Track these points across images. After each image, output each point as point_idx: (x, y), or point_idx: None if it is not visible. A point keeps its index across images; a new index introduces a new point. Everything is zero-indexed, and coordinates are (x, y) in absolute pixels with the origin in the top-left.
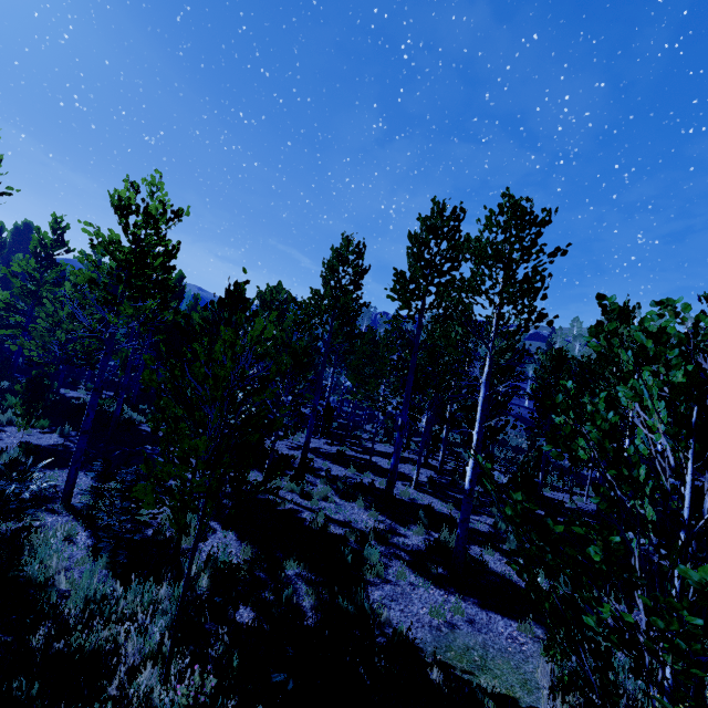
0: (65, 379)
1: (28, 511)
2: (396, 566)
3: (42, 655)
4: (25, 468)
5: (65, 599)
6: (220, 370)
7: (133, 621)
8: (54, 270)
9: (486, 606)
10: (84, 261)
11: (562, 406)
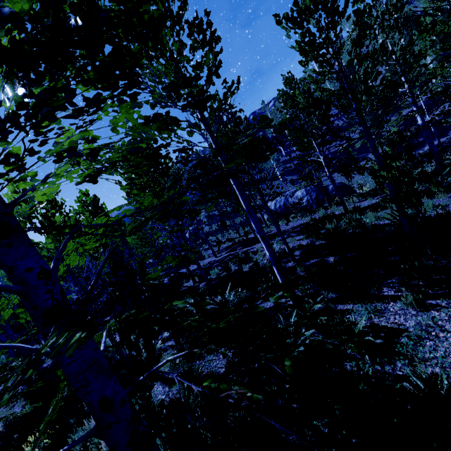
0: None
1: None
2: None
3: None
4: None
5: None
6: None
7: None
8: None
9: None
10: None
11: None
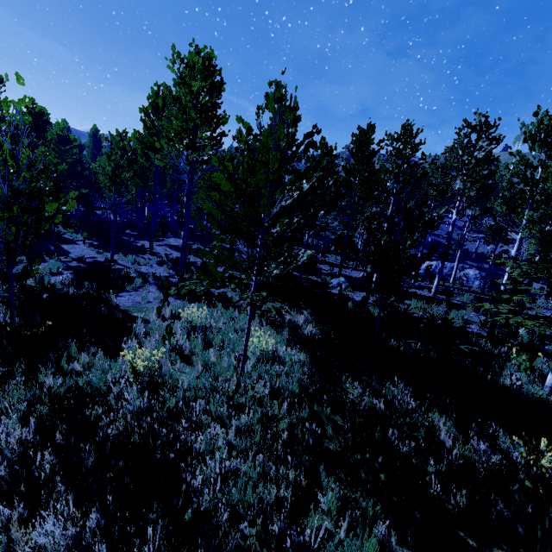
0: None
1: None
2: (150, 287)
3: None
4: None
5: None
6: None
7: None
8: None
9: (179, 298)
10: None
11: None
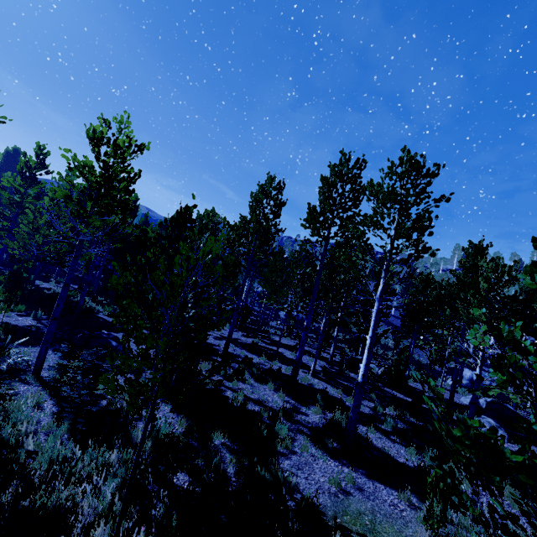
0: (40, 273)
1: (4, 382)
2: (300, 440)
3: (10, 511)
4: (4, 345)
5: (32, 460)
6: (177, 278)
7: (89, 482)
8: (36, 187)
9: (372, 477)
10: (62, 180)
11: (507, 337)
